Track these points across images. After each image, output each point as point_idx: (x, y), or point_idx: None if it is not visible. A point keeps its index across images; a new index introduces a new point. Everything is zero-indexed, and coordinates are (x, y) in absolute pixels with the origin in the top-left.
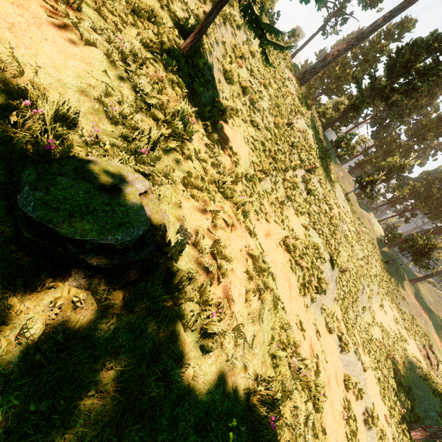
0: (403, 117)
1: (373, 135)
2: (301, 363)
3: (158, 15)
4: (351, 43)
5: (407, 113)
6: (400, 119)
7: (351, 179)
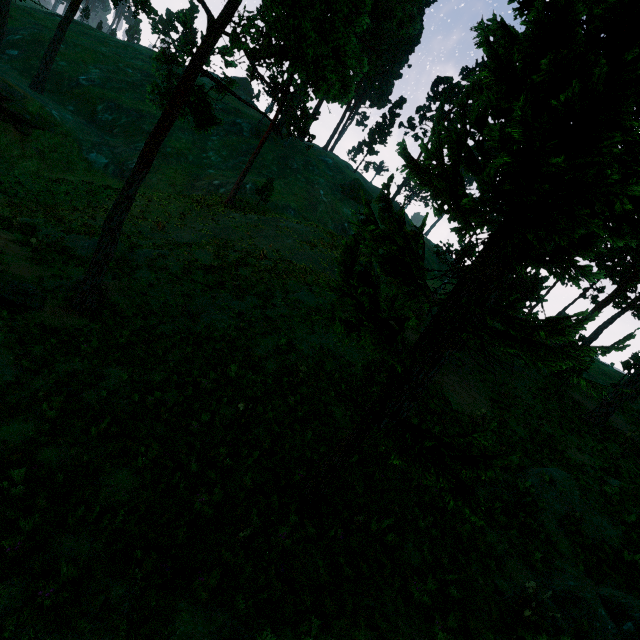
0: None
1: None
2: None
3: (609, 380)
4: None
5: None
6: None
7: None
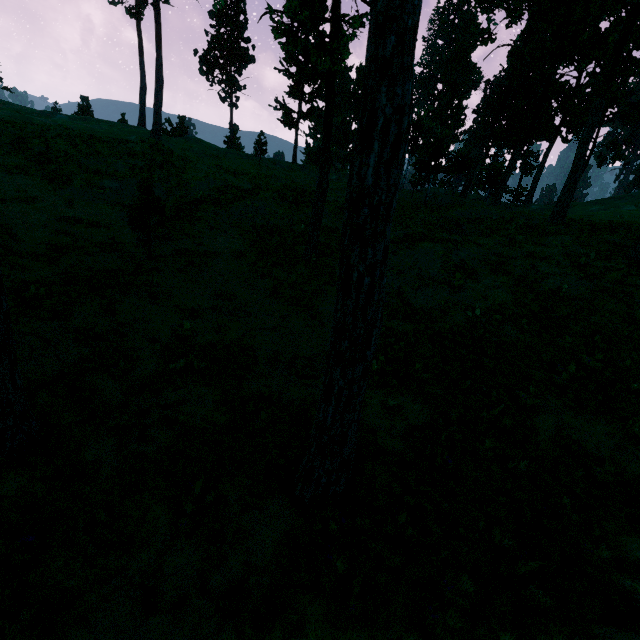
0: None
1: None
2: None
3: None
4: (156, 88)
5: None
6: None
7: None
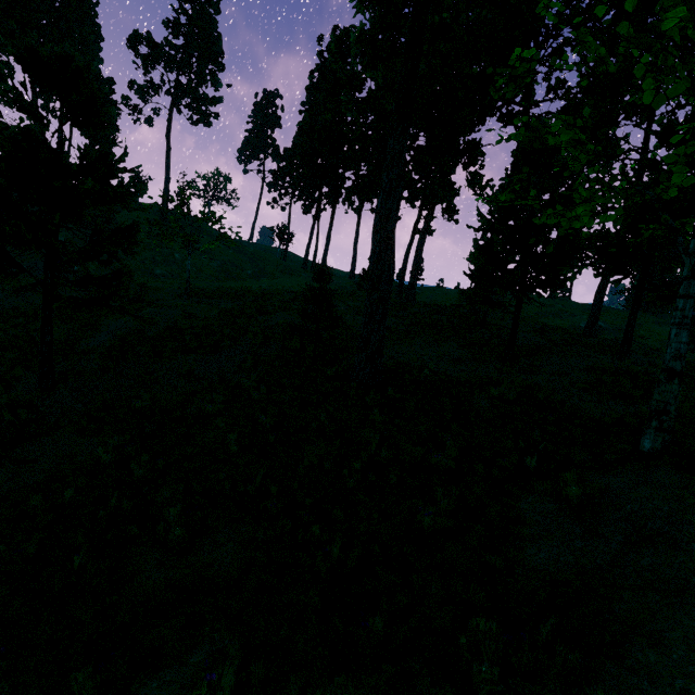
0: None
1: None
2: None
3: None
4: None
5: None
6: None
7: None
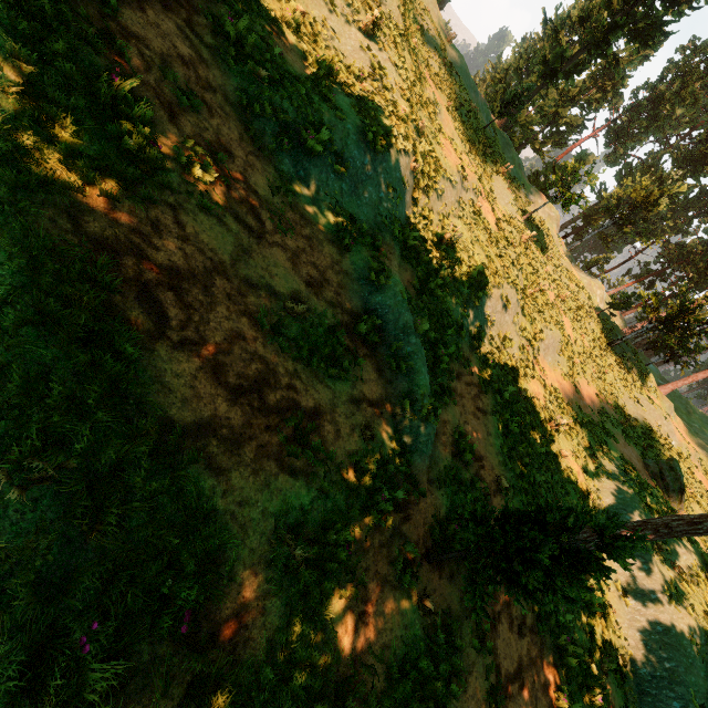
0: (661, 119)
1: (607, 156)
2: (60, 5)
3: None
4: None
5: (666, 110)
6: (655, 124)
7: (553, 211)
